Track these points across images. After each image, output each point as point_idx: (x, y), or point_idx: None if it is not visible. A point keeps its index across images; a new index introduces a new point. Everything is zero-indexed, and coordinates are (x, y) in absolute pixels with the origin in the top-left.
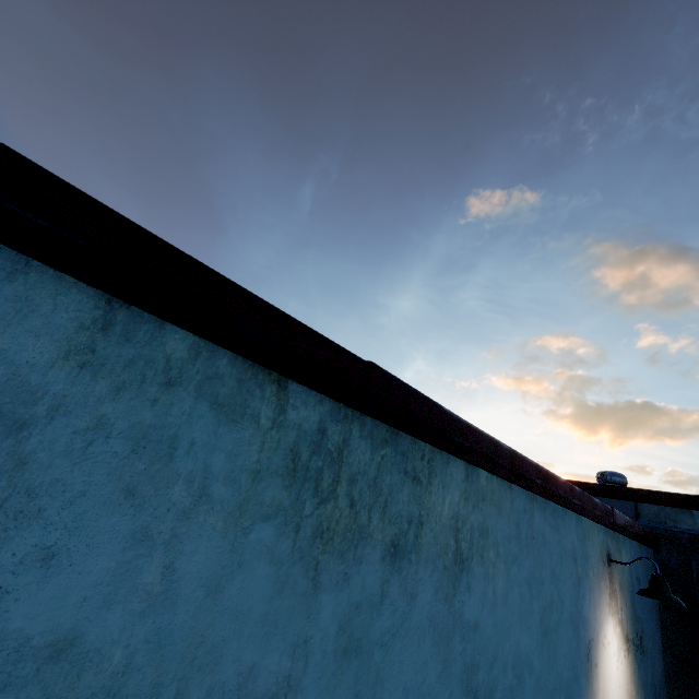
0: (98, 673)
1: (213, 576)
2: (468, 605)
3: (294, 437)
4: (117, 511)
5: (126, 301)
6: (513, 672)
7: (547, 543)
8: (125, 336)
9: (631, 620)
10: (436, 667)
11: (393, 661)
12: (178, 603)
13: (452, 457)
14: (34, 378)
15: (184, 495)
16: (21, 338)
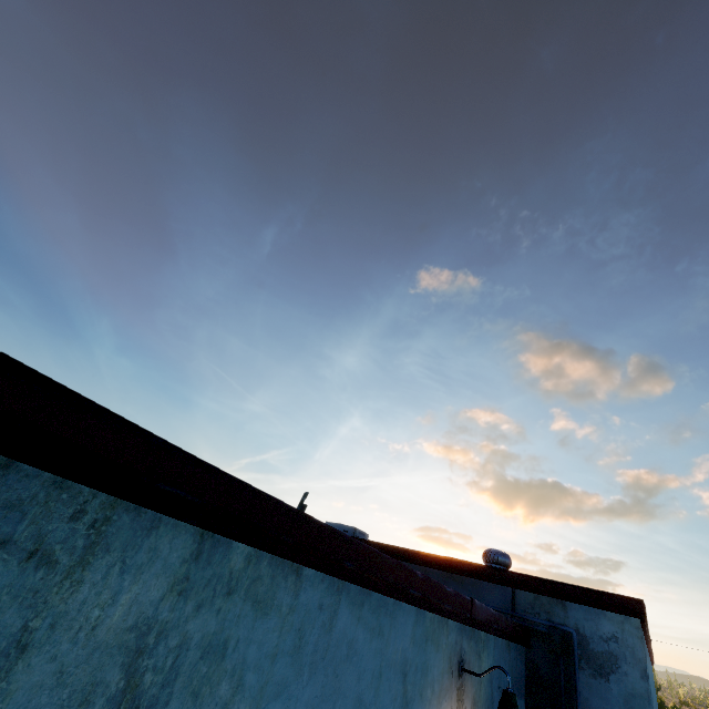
0: None
1: None
2: None
3: None
4: None
5: None
6: None
7: (357, 655)
8: None
9: None
10: None
11: None
12: None
13: (168, 519)
14: None
15: None
16: None
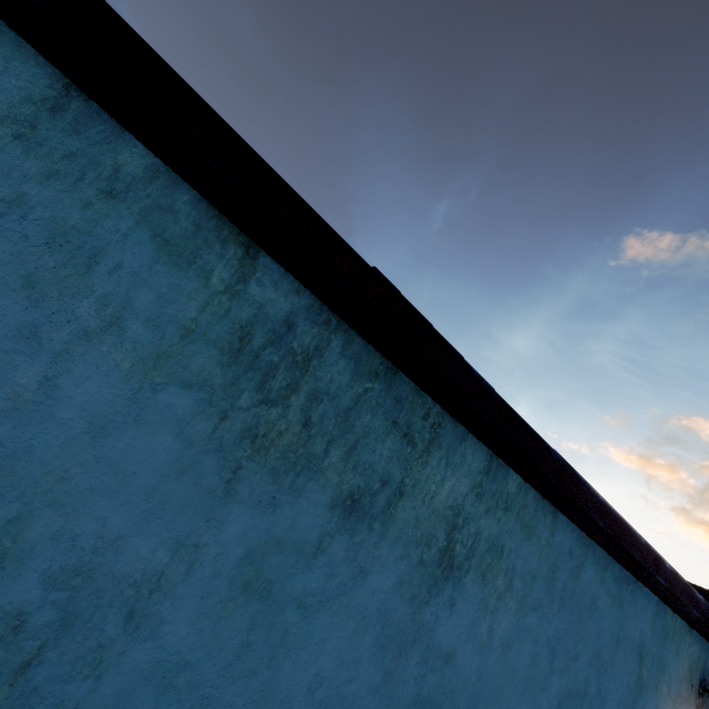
0: None
1: (100, 415)
2: (444, 625)
3: (250, 315)
4: (9, 295)
5: (85, 92)
6: None
7: (598, 612)
8: (74, 127)
9: None
10: (373, 675)
11: (311, 633)
12: (49, 422)
13: (471, 436)
14: None
15: (92, 314)
16: None
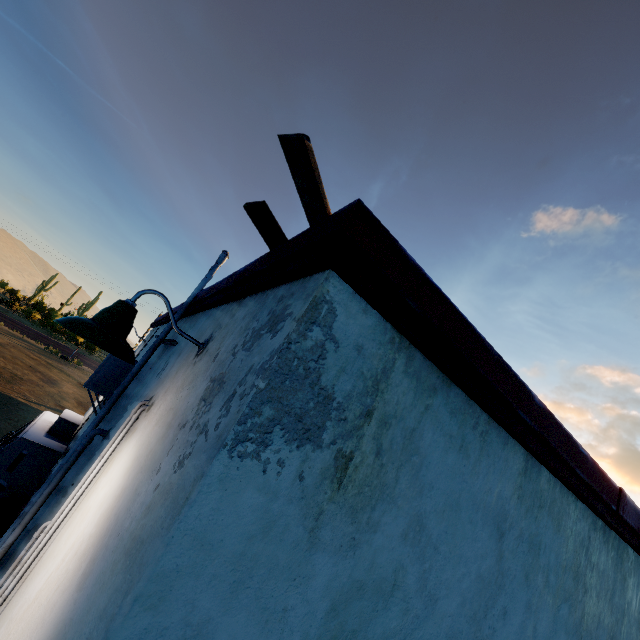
0: None
1: (546, 636)
2: None
3: (577, 542)
4: (522, 588)
5: (532, 455)
6: None
7: None
8: (529, 477)
9: None
10: None
11: None
12: None
13: None
14: (506, 506)
15: (540, 580)
16: (504, 482)
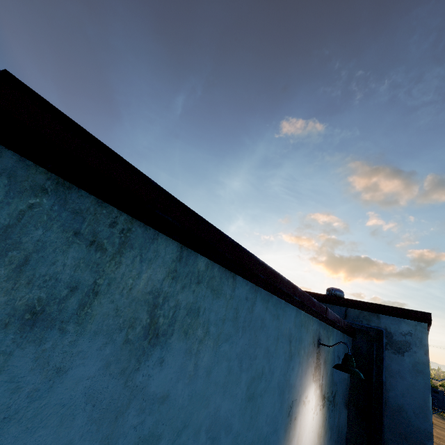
0: None
1: None
2: (156, 379)
3: None
4: None
5: None
6: (208, 435)
7: (266, 327)
8: None
9: (329, 384)
10: None
11: None
12: None
13: (162, 235)
14: None
15: None
16: None
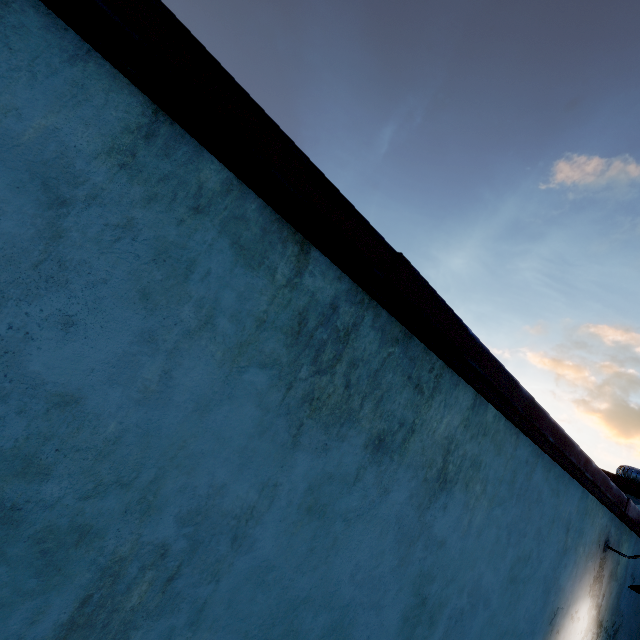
0: (94, 433)
1: (204, 396)
2: (439, 522)
3: (305, 302)
4: (131, 308)
5: (171, 117)
6: (468, 599)
7: (542, 502)
8: (164, 151)
9: (611, 610)
10: (392, 561)
11: (352, 537)
12: (169, 406)
13: (463, 381)
14: (79, 163)
15: (191, 316)
16: (73, 122)
